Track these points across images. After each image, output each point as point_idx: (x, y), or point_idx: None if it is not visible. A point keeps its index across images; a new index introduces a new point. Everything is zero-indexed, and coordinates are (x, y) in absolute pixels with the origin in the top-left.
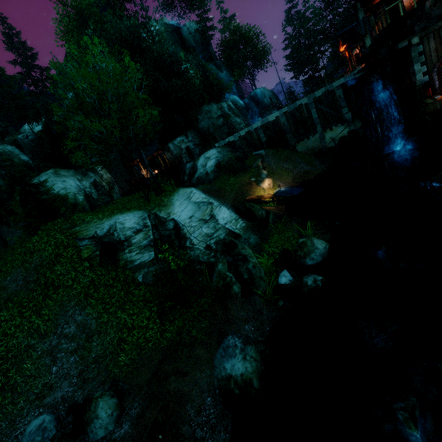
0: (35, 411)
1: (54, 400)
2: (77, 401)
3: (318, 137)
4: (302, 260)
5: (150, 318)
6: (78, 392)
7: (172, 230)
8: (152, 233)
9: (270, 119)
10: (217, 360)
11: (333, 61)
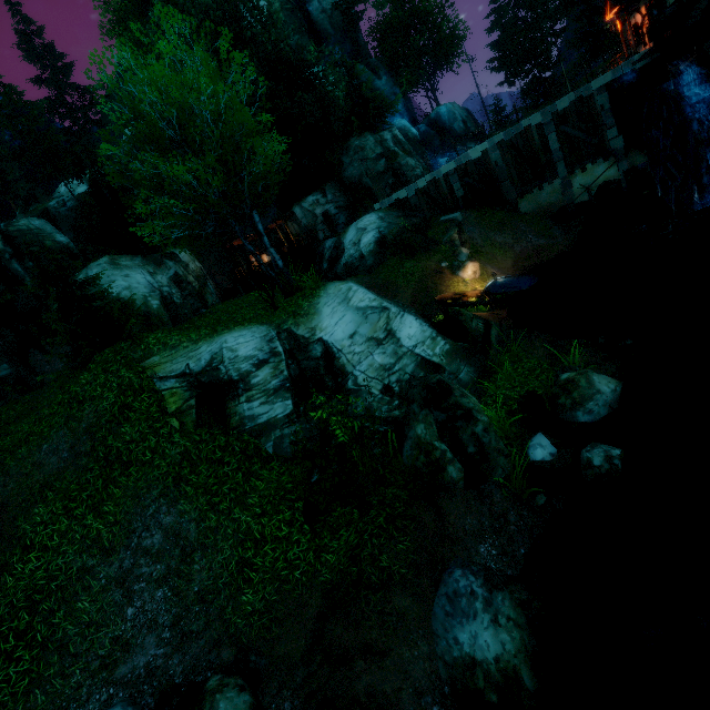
0: (101, 692)
1: (132, 671)
2: (173, 681)
3: (558, 184)
4: (567, 414)
5: (292, 523)
6: (174, 659)
7: (320, 359)
8: (287, 366)
9: (472, 157)
10: (437, 620)
11: (577, 48)
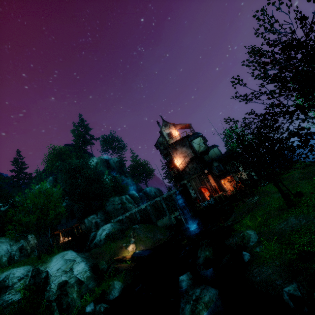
0: None
1: None
2: None
3: (168, 217)
4: (108, 297)
5: None
6: None
7: (43, 278)
8: (29, 280)
9: (142, 207)
10: None
11: None
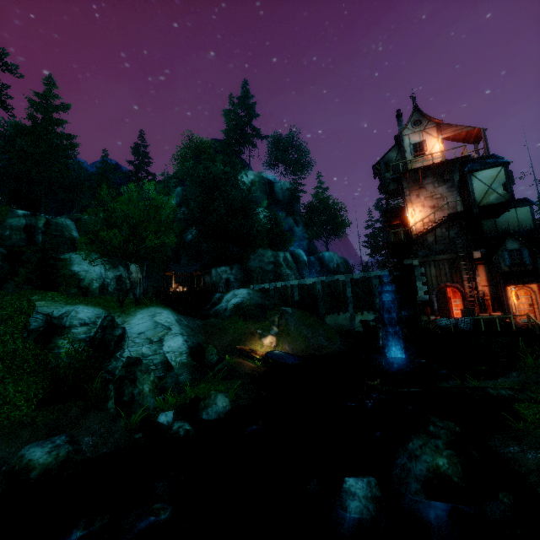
0: None
1: None
2: None
3: (348, 316)
4: (201, 412)
5: (29, 401)
6: None
7: (116, 336)
8: (96, 331)
9: (307, 282)
10: (30, 445)
11: None
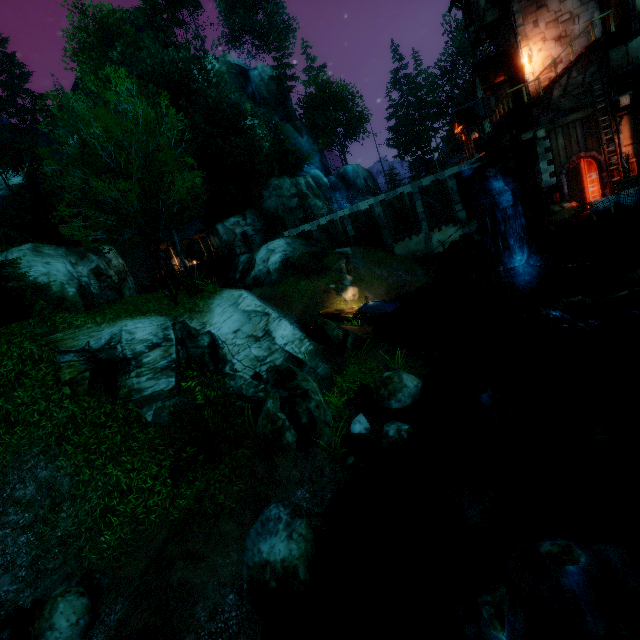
0: None
1: None
2: (21, 606)
3: (422, 237)
4: (385, 402)
5: (157, 477)
6: (25, 592)
7: (206, 348)
8: (176, 351)
9: (361, 208)
10: (250, 539)
11: (448, 143)
